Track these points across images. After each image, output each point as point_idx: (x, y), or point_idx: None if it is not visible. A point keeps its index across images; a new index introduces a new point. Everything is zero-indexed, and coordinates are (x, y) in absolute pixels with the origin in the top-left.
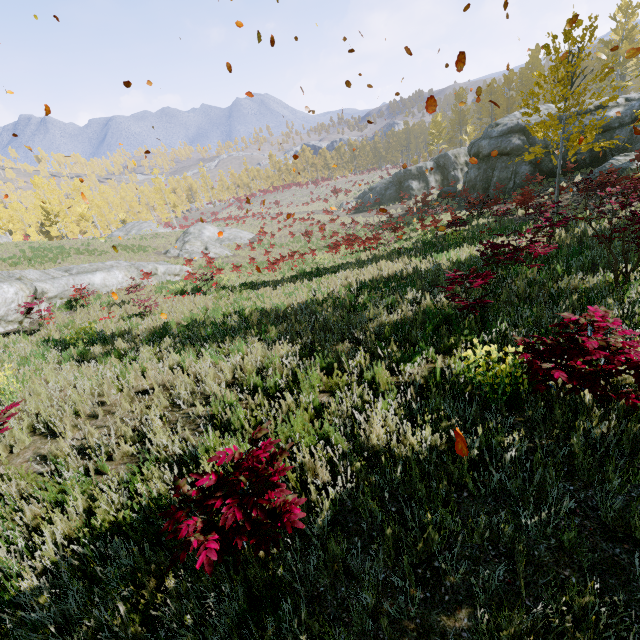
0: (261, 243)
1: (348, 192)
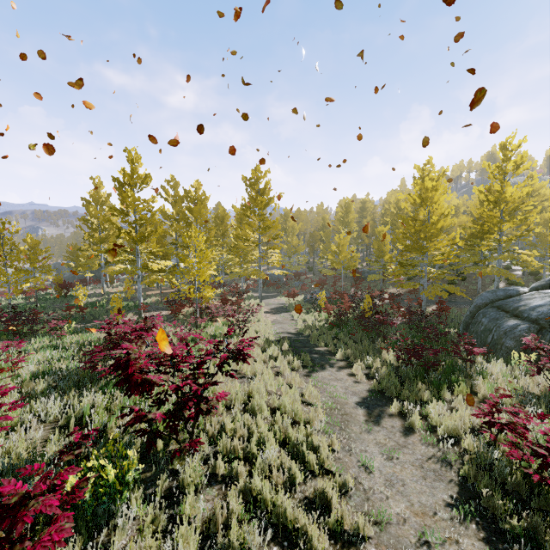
0: None
1: None
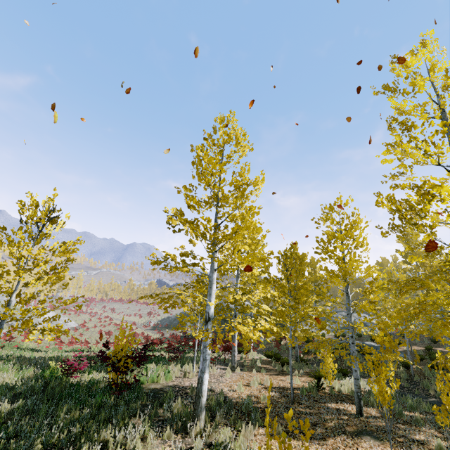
0: (77, 331)
1: (157, 315)
